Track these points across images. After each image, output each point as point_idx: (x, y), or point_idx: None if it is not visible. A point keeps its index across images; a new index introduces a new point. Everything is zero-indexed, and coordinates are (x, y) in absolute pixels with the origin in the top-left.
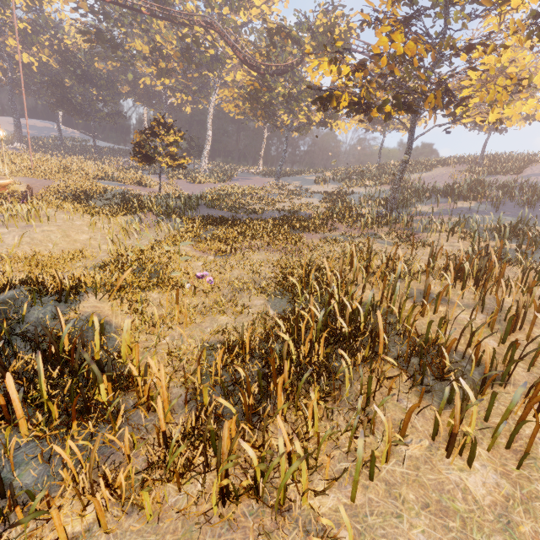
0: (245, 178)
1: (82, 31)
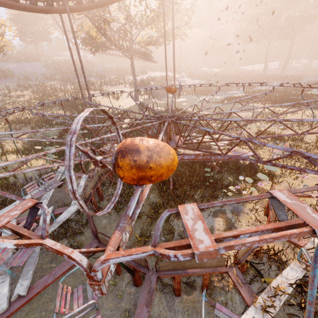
0: None
1: None
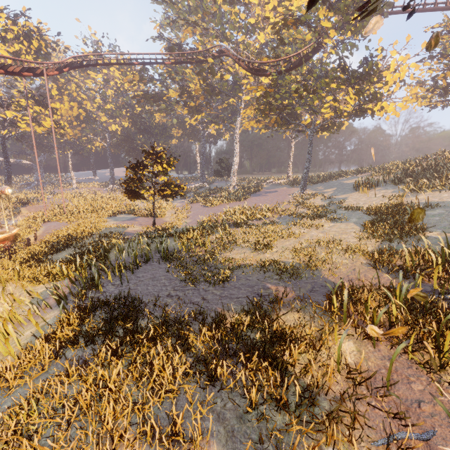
0: (270, 191)
1: (133, 96)
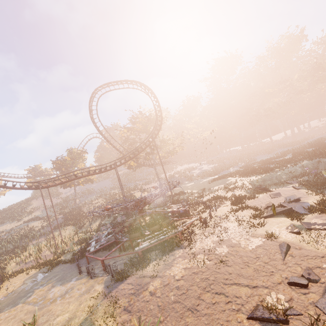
0: None
1: None
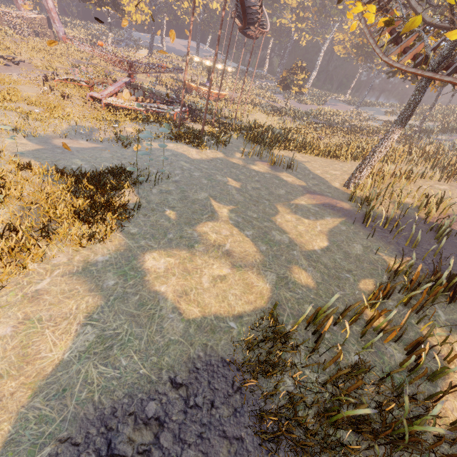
0: (334, 104)
1: None
